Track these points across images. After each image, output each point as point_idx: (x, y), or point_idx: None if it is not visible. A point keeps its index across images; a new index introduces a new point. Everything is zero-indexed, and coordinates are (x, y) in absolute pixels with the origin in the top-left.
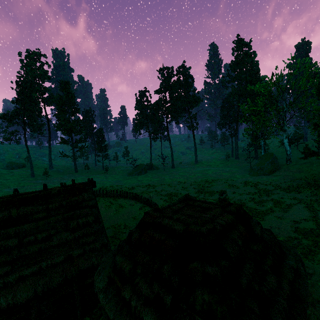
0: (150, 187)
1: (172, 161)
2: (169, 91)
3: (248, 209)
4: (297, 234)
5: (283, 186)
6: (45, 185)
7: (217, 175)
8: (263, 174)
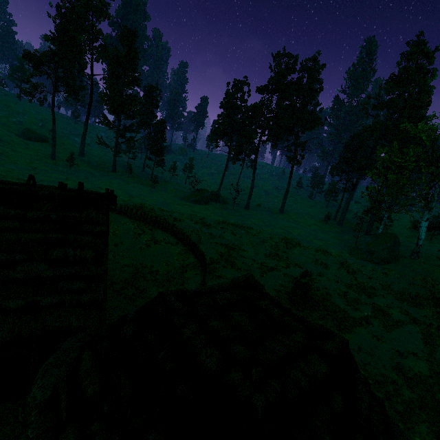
0: (206, 226)
1: (248, 199)
2: (279, 94)
3: (334, 308)
4: (396, 375)
5: (394, 289)
6: (32, 178)
7: (304, 239)
8: (370, 260)
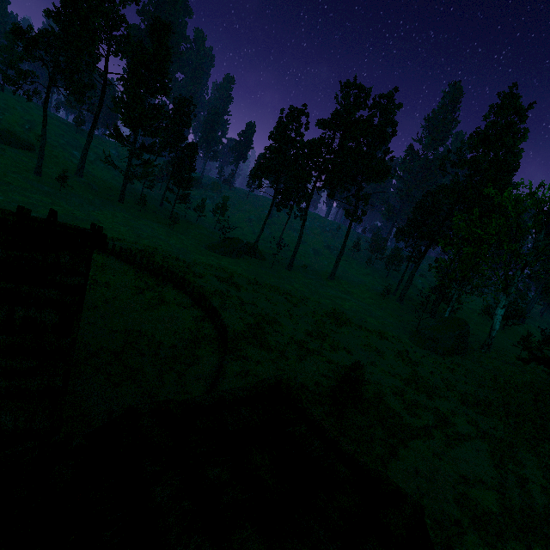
0: (234, 287)
1: (292, 258)
2: (343, 132)
3: (387, 411)
4: (461, 512)
5: (460, 389)
6: None
7: (356, 316)
8: (433, 349)
